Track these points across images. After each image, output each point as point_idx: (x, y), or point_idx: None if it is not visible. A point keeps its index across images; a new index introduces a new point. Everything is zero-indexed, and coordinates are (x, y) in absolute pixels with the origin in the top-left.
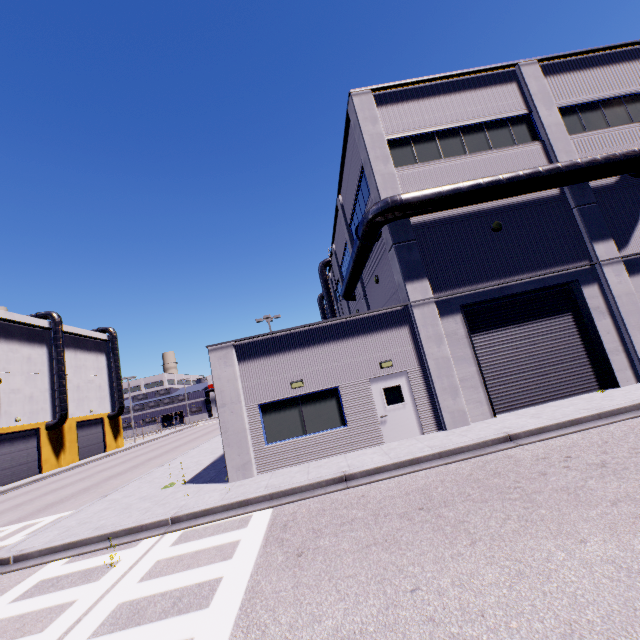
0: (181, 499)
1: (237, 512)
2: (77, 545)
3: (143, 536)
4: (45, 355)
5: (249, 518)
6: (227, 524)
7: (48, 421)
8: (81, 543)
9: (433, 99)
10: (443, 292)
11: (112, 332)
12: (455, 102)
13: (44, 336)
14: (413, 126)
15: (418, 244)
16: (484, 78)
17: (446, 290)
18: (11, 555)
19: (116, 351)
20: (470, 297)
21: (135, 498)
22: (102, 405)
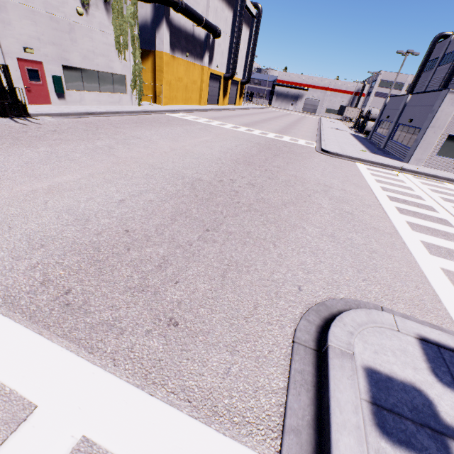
0: (389, 161)
1: (433, 178)
2: (360, 160)
3: (392, 169)
4: (231, 20)
5: (442, 183)
6: (433, 181)
7: (224, 73)
8: (362, 160)
9: None
10: None
11: (260, 10)
12: None
13: (233, 1)
14: None
15: None
16: None
17: None
18: (336, 153)
19: (258, 30)
20: None
21: (351, 150)
22: (240, 72)
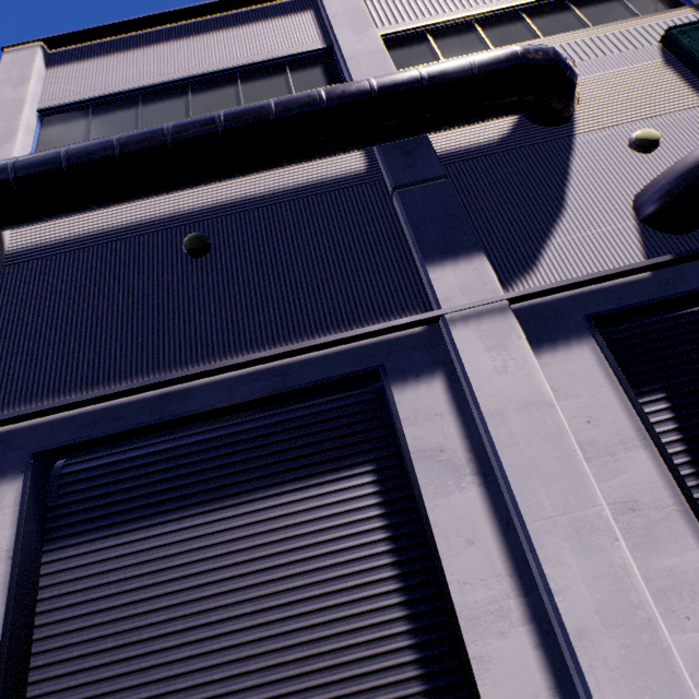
0: None
1: None
2: None
3: None
4: None
5: None
6: None
7: None
8: None
9: (154, 47)
10: (6, 412)
11: None
12: (192, 47)
13: None
14: (100, 87)
15: (3, 294)
16: (257, 12)
17: (16, 406)
18: None
19: None
20: (71, 425)
21: None
22: None
